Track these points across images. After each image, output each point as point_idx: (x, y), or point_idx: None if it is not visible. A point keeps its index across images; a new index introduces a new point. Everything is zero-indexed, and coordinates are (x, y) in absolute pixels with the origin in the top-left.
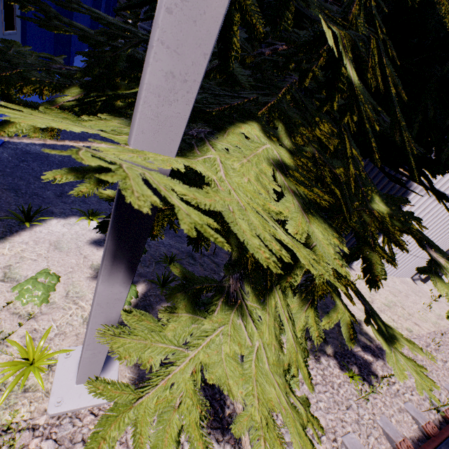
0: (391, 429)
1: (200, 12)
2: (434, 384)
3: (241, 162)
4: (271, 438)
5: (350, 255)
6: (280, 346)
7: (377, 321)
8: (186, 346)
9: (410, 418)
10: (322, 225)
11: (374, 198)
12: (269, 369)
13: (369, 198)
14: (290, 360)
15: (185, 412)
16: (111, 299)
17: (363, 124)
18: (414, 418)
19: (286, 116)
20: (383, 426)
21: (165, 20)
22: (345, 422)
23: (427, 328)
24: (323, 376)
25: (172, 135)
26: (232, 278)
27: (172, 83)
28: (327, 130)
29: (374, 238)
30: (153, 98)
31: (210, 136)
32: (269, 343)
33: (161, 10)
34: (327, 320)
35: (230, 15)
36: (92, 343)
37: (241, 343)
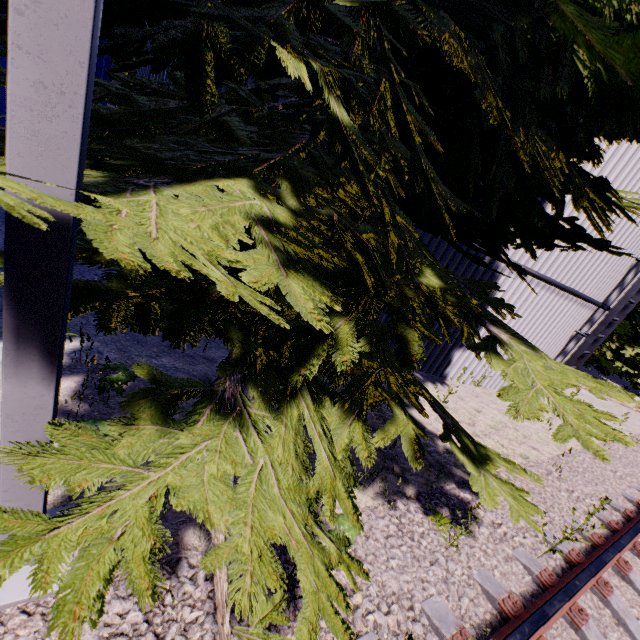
0: (493, 583)
1: (61, 16)
2: (537, 509)
3: (195, 209)
4: (263, 572)
5: (381, 335)
6: (303, 467)
7: (462, 438)
8: (147, 466)
9: (521, 568)
10: (309, 282)
11: (425, 271)
12: (281, 494)
13: (417, 272)
14: (320, 488)
15: (128, 544)
16: (28, 407)
17: (354, 165)
18: (526, 567)
19: (296, 175)
20: (481, 581)
21: (17, 22)
22: (427, 582)
23: (549, 452)
24: (400, 525)
25: (64, 161)
26: (230, 381)
27: (45, 95)
28: (356, 192)
29: (415, 314)
30: (25, 113)
31: (162, 185)
32: (283, 462)
33: (10, 11)
34: (381, 436)
35: (200, 54)
36: (13, 488)
37: (237, 461)
